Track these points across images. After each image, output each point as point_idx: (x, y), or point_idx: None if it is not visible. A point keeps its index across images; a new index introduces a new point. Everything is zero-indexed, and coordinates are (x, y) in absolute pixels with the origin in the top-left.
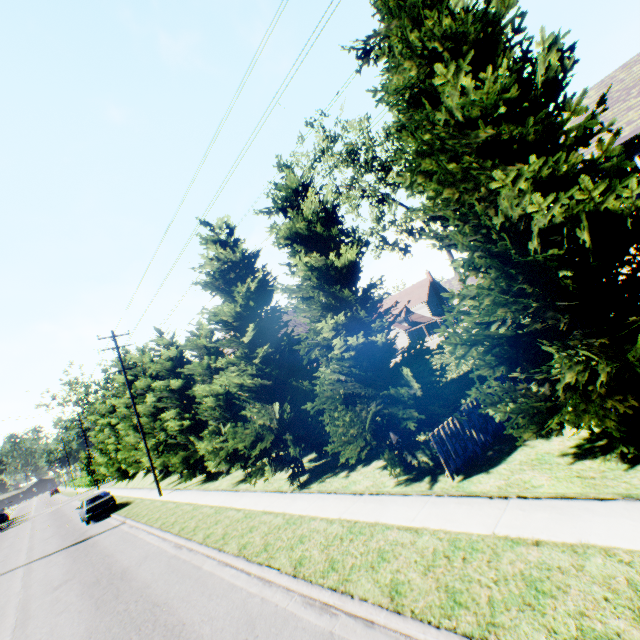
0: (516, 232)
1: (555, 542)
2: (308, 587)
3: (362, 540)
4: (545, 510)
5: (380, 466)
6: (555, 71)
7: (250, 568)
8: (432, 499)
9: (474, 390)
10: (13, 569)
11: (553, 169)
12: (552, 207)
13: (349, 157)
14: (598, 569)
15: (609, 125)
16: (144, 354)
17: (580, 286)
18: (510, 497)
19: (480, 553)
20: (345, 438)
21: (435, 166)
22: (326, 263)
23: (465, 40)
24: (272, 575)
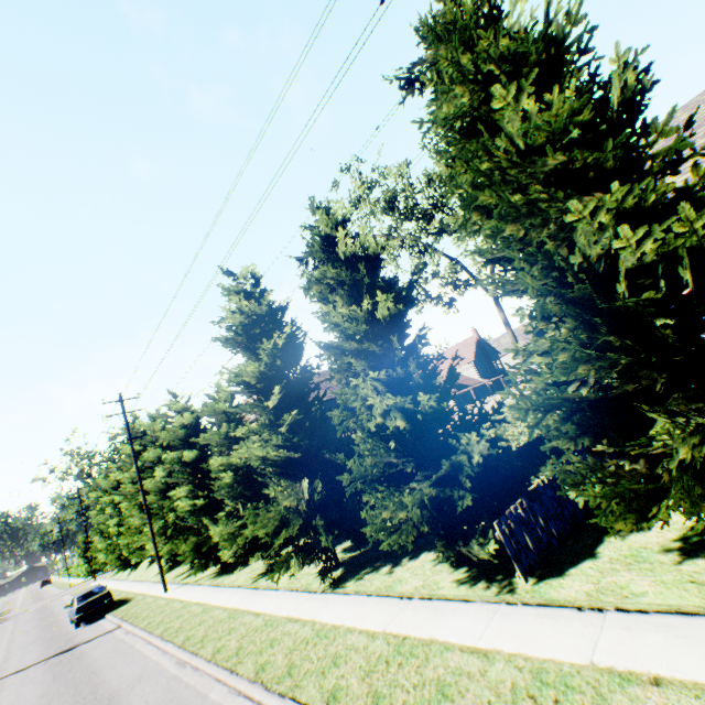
0: (594, 275)
1: (682, 681)
2: None
3: (414, 665)
4: (658, 630)
5: (431, 560)
6: (631, 93)
7: (269, 701)
8: (502, 608)
9: (550, 467)
10: None
11: (637, 200)
12: (643, 242)
13: (387, 205)
14: None
15: (702, 149)
16: (155, 420)
17: (681, 338)
18: (606, 609)
19: (578, 694)
20: (389, 525)
21: (496, 198)
22: (365, 314)
23: (525, 61)
24: None
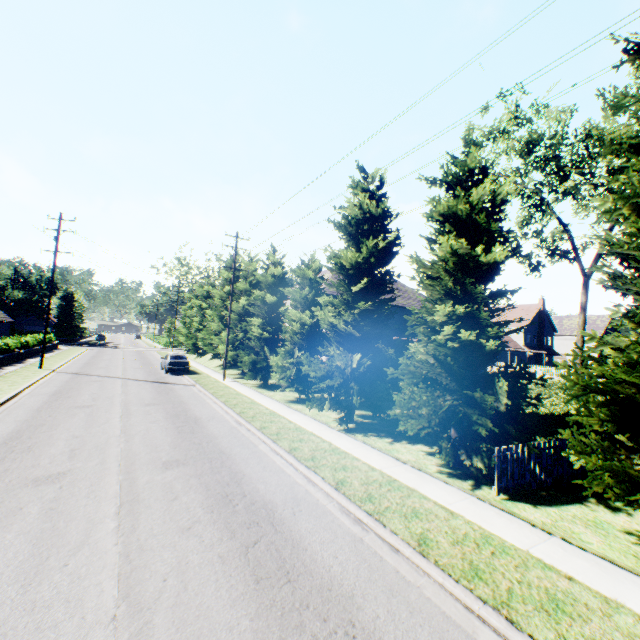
0: None
1: (589, 587)
2: (347, 501)
3: (399, 494)
4: (588, 561)
5: (425, 450)
6: None
7: (299, 466)
8: (472, 498)
9: (567, 432)
10: (114, 377)
11: None
12: None
13: (527, 147)
14: (626, 625)
15: None
16: (251, 262)
17: None
18: (554, 535)
19: (510, 557)
20: (410, 412)
21: None
22: (470, 253)
23: None
24: (317, 479)
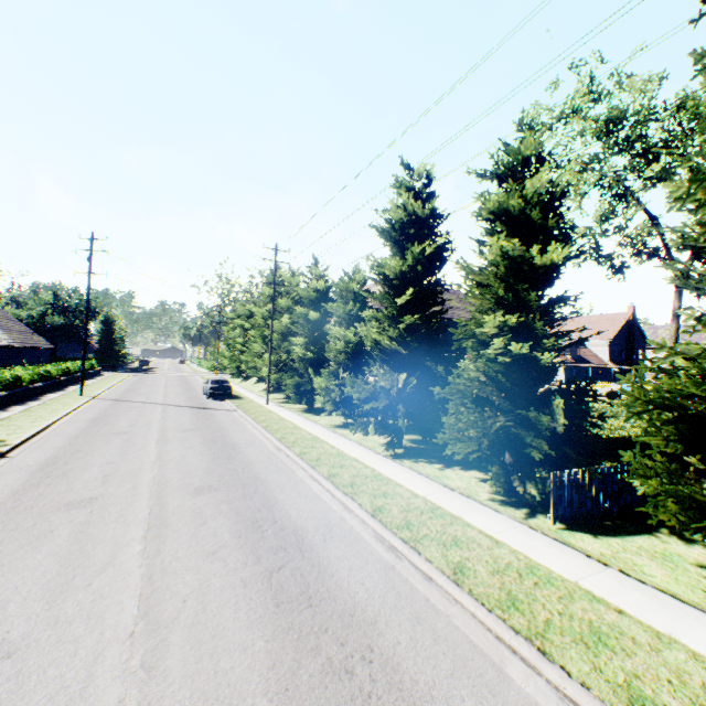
0: None
1: (640, 621)
2: (382, 528)
3: (441, 522)
4: (645, 594)
5: (478, 477)
6: None
7: (336, 492)
8: (523, 527)
9: (629, 454)
10: (154, 403)
11: None
12: None
13: (606, 126)
14: (675, 660)
15: None
16: (293, 276)
17: None
18: (610, 566)
19: (554, 588)
20: (459, 435)
21: None
22: (524, 255)
23: None
24: (353, 506)
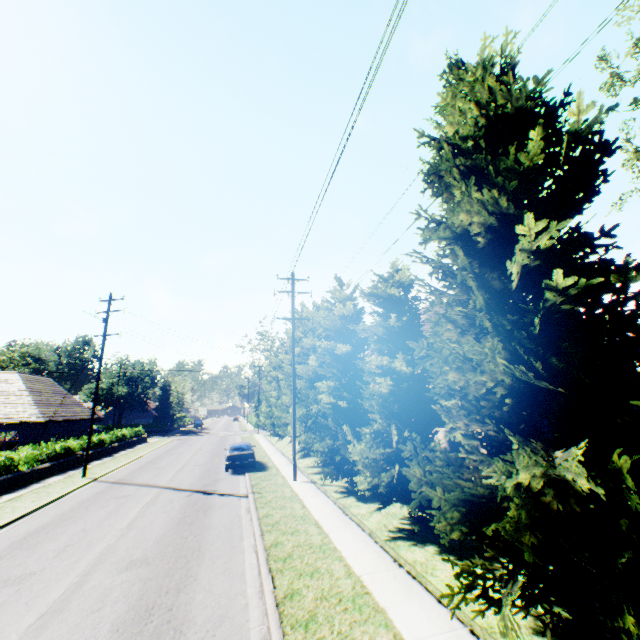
0: None
1: None
2: None
3: None
4: None
5: None
6: None
7: None
8: None
9: None
10: (153, 485)
11: None
12: None
13: None
14: None
15: None
16: (318, 311)
17: None
18: None
19: None
20: None
21: None
22: None
23: None
24: None
